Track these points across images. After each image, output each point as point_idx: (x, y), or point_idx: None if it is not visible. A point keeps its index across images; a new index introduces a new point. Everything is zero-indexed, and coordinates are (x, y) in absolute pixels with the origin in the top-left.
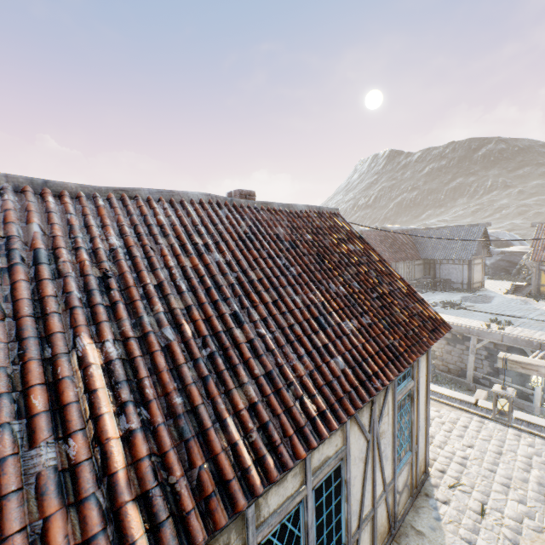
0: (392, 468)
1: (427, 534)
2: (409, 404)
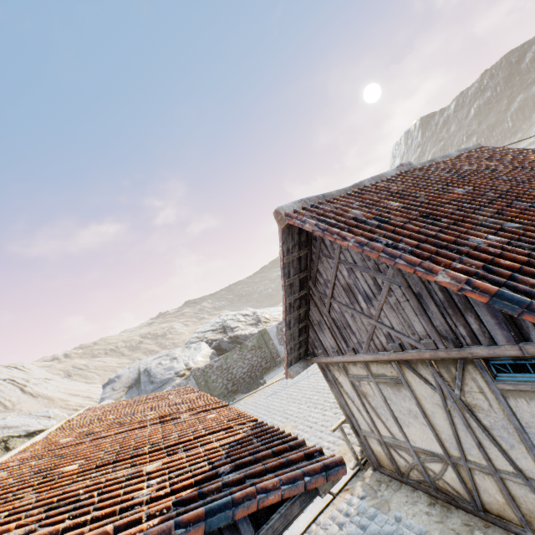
0: None
1: None
2: None
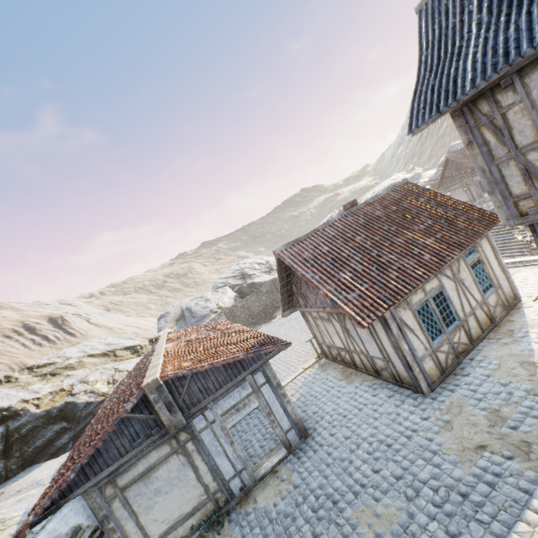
0: (480, 295)
1: (515, 320)
2: (481, 265)
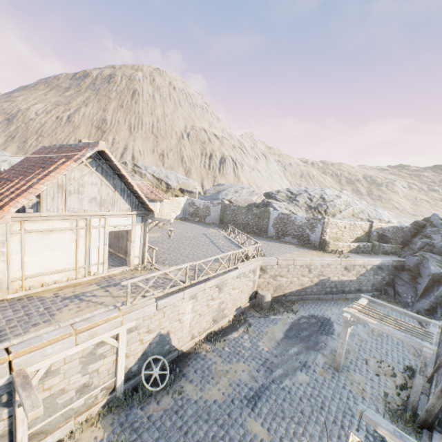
0: None
1: None
2: None
